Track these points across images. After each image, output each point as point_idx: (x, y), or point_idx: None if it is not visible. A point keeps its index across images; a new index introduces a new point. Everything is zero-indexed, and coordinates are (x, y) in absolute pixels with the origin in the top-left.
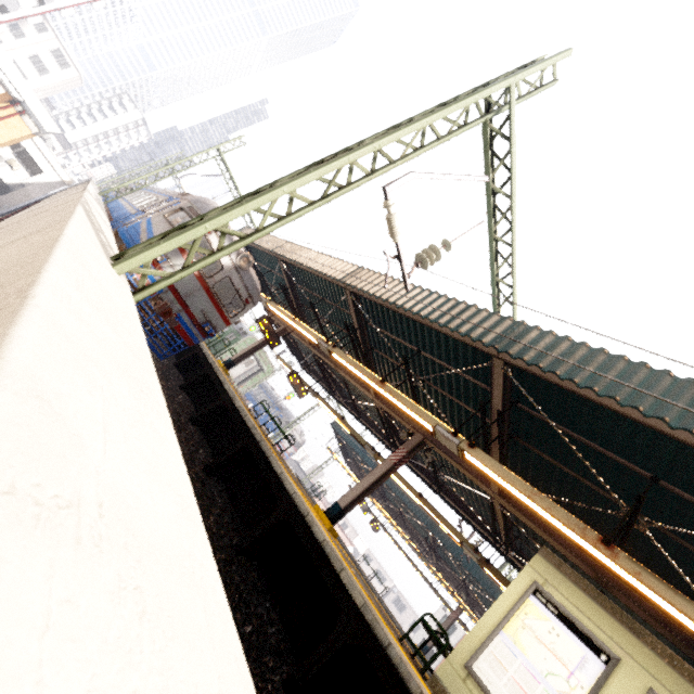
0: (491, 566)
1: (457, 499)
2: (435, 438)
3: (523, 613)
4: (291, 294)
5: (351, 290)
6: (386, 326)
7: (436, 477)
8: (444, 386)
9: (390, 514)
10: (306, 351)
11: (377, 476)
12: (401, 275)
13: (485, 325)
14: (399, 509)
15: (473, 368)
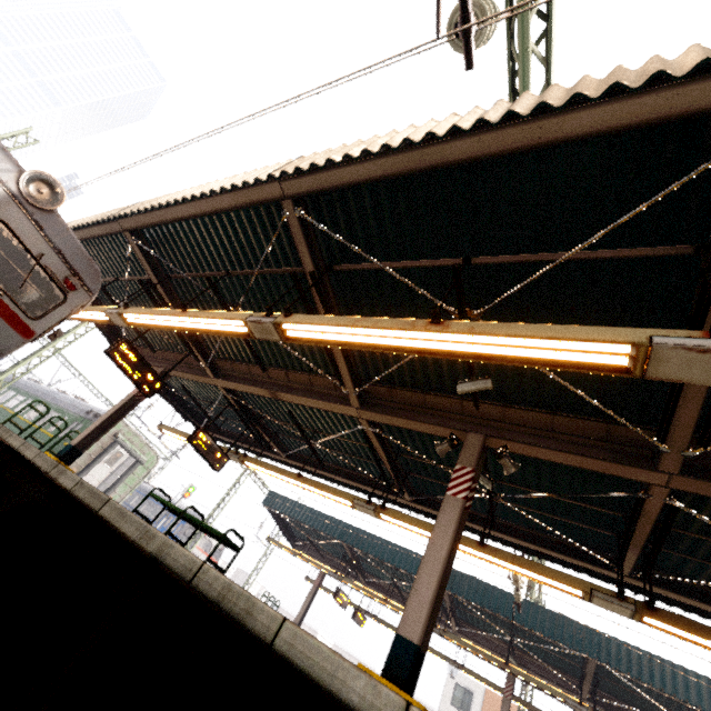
0: (661, 612)
1: (507, 527)
2: (640, 376)
3: None
4: (164, 295)
5: (298, 189)
6: (375, 254)
7: (492, 503)
8: (522, 315)
9: (376, 591)
10: (206, 405)
11: (450, 536)
12: (461, 14)
13: (709, 51)
14: (392, 579)
15: (670, 188)
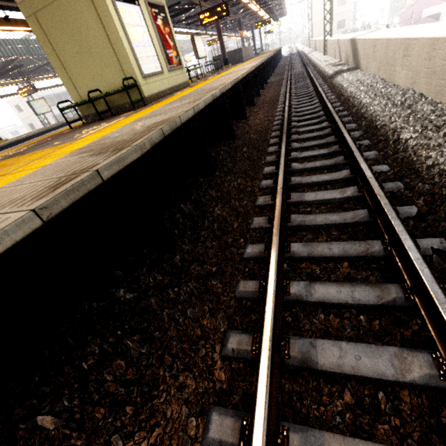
0: None
1: None
2: None
3: (123, 19)
4: None
5: None
6: None
7: None
8: None
9: None
10: None
11: None
12: None
13: None
14: None
15: None
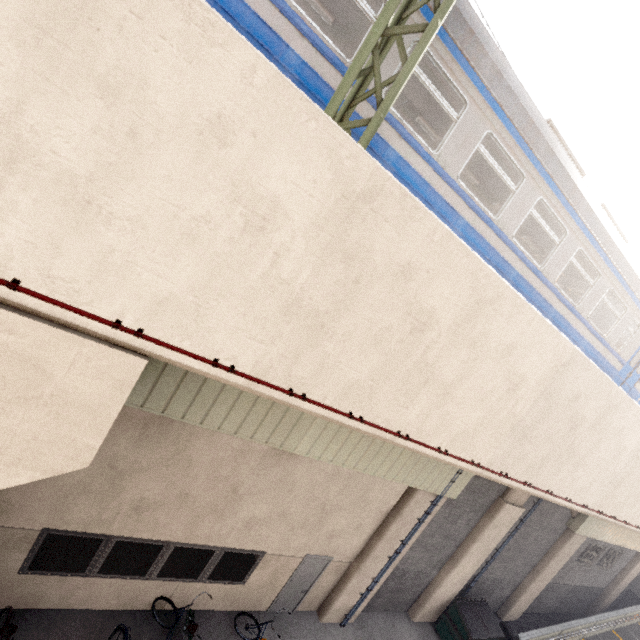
0: None
1: None
2: None
3: None
4: None
5: None
6: None
7: None
8: None
9: None
10: None
11: None
12: None
13: None
14: None
15: None
